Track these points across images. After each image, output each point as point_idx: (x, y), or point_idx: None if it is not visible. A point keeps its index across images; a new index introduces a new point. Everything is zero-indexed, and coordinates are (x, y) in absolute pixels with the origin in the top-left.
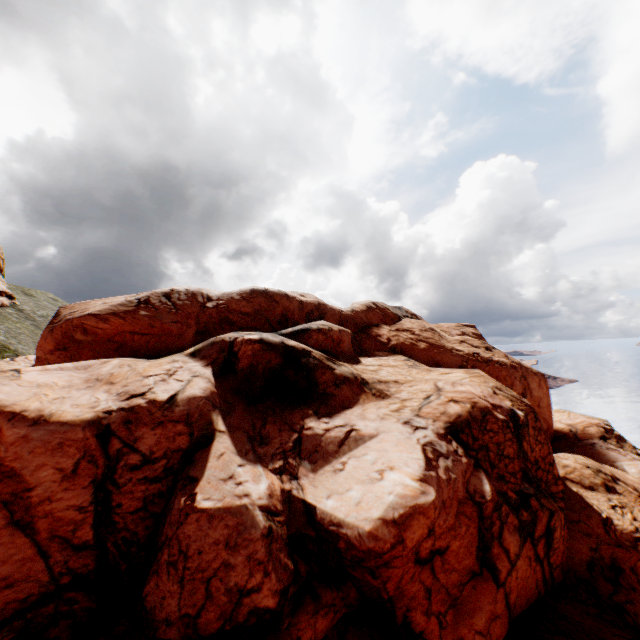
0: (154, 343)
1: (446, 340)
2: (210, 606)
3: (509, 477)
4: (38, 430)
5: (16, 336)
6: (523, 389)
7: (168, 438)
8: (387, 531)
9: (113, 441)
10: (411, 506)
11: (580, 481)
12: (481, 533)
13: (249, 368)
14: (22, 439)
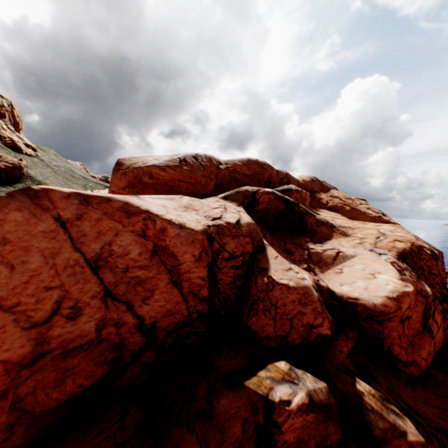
0: (190, 189)
1: (359, 206)
2: (293, 332)
3: (435, 285)
4: (183, 231)
5: (48, 178)
6: None
7: (241, 245)
8: (391, 303)
9: (214, 243)
10: (401, 292)
11: None
12: (424, 312)
13: (264, 210)
14: (177, 235)
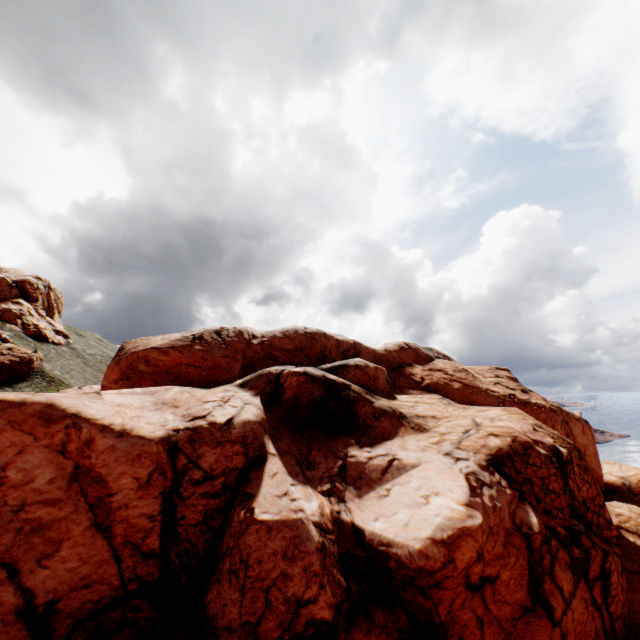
0: (205, 375)
1: (480, 381)
2: (269, 615)
3: (556, 512)
4: (122, 441)
5: (69, 372)
6: (565, 435)
7: (226, 457)
8: (437, 550)
9: (180, 456)
10: (459, 528)
11: (637, 531)
12: (531, 566)
13: (293, 399)
14: (110, 448)
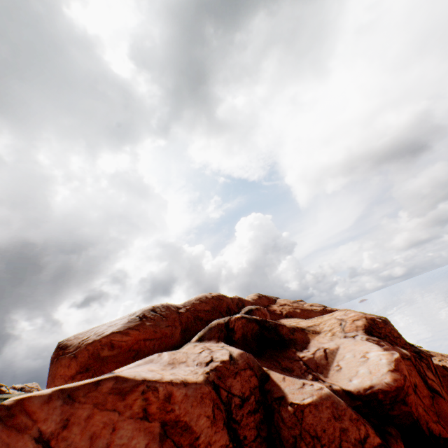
0: (158, 345)
1: (304, 306)
2: None
3: (405, 346)
4: (189, 388)
5: None
6: None
7: (246, 381)
8: (396, 374)
9: (221, 391)
10: (394, 360)
11: None
12: (419, 374)
13: (242, 336)
14: (185, 397)
